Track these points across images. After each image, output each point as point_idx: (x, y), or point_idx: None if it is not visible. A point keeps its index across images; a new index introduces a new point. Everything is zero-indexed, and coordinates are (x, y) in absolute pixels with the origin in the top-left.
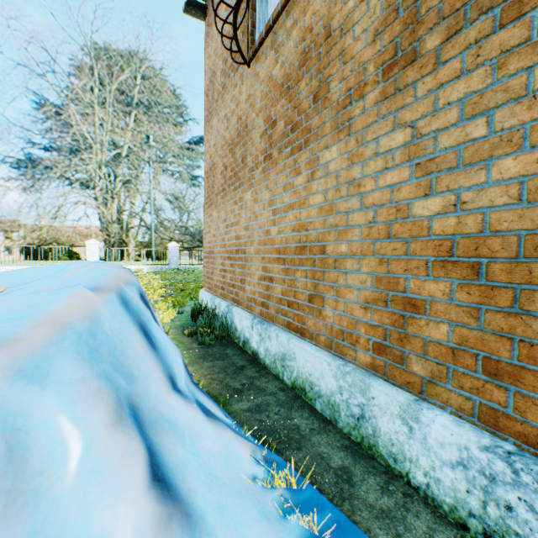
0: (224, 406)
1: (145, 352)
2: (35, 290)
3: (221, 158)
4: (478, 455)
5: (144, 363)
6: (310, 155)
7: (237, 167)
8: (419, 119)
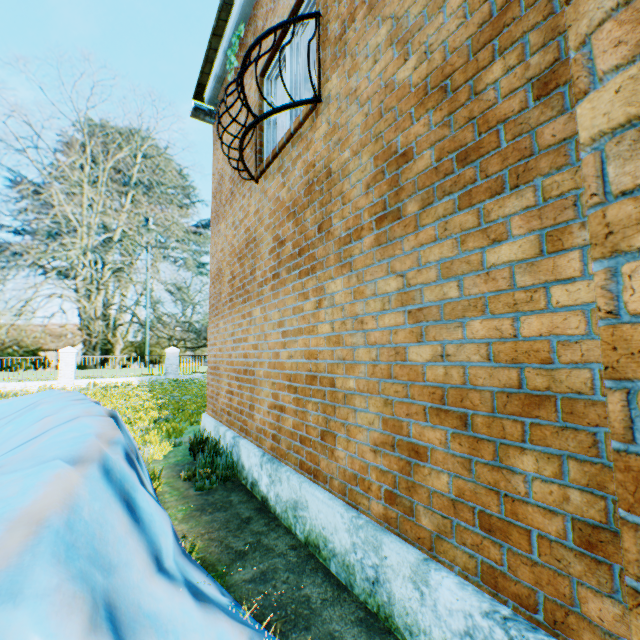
0: (223, 577)
1: (128, 531)
2: (2, 461)
3: (229, 265)
4: (481, 622)
5: (125, 546)
6: (317, 282)
7: (246, 279)
8: (408, 270)
